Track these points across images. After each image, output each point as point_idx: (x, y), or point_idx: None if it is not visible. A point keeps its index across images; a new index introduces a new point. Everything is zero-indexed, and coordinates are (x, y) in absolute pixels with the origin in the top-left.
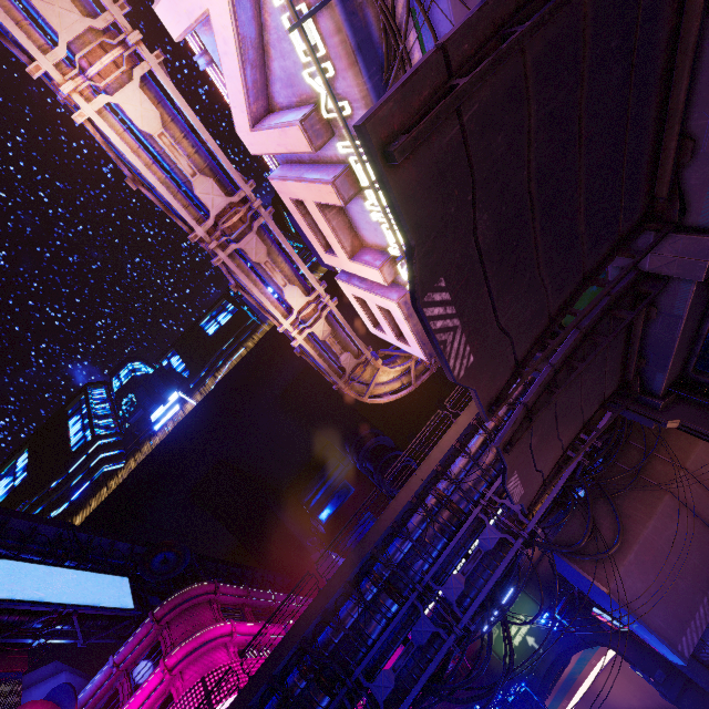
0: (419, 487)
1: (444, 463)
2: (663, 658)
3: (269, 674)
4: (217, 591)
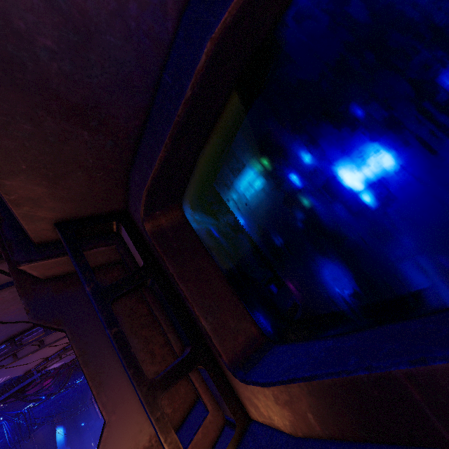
0: None
1: None
2: None
3: None
4: None
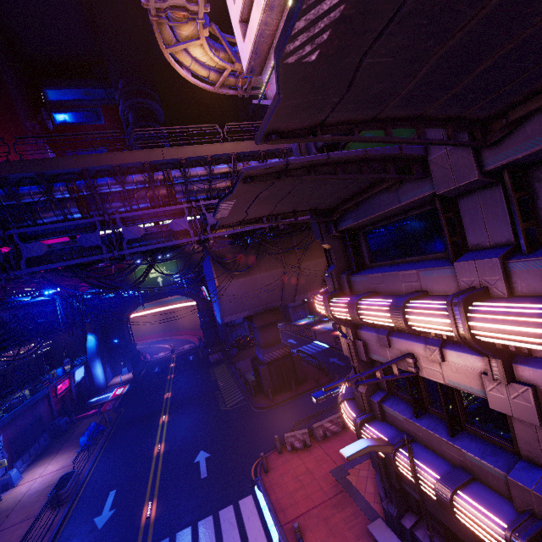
0: (157, 160)
1: (190, 162)
2: (214, 316)
3: None
4: None
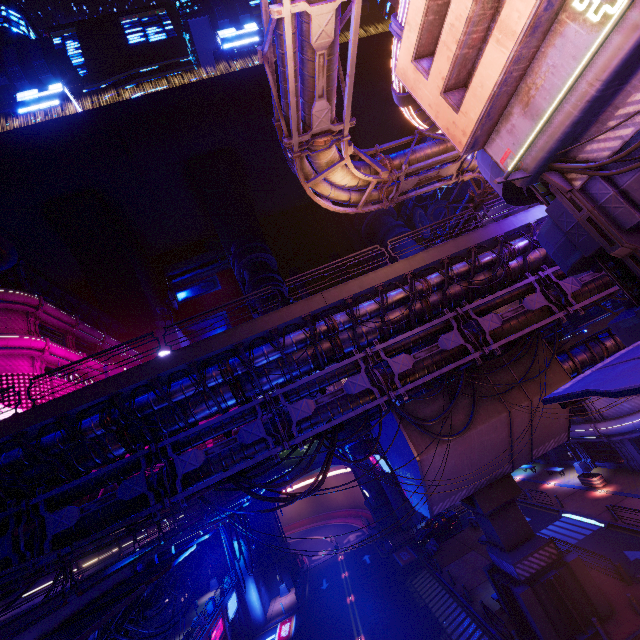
0: (319, 309)
1: (355, 299)
2: (381, 486)
3: (61, 411)
4: (40, 307)
